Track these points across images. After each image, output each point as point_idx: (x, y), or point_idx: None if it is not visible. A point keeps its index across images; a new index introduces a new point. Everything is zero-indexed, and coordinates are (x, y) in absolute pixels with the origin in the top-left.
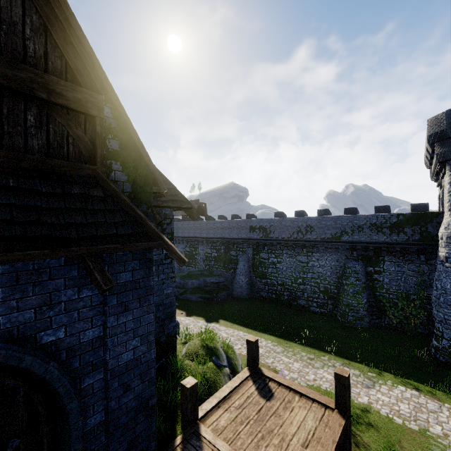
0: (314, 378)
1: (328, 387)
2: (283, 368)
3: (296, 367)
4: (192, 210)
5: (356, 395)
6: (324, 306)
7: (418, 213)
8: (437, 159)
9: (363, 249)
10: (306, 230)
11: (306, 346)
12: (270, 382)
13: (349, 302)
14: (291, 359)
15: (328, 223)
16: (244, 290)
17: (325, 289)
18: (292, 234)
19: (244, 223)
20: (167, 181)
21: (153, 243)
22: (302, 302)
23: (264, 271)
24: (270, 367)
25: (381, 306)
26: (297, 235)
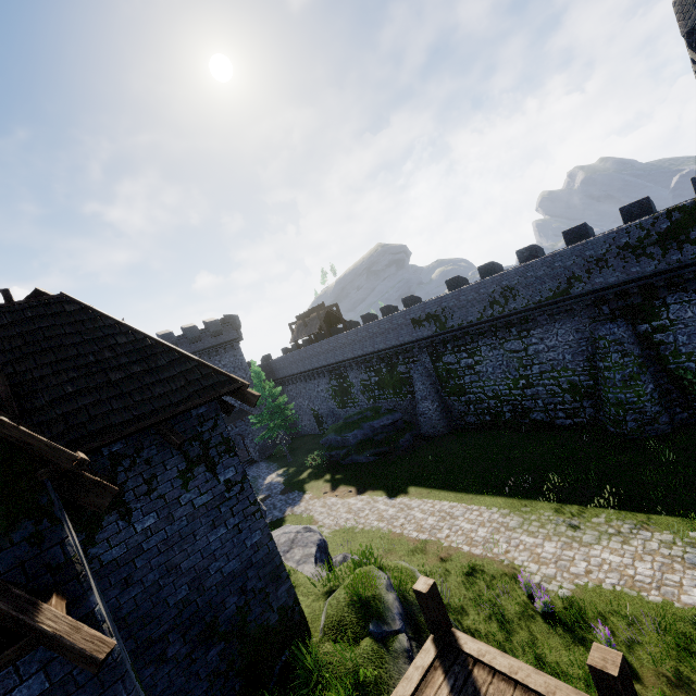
0: (587, 569)
1: (617, 584)
2: (527, 559)
3: (549, 552)
4: (242, 390)
5: (676, 590)
6: (579, 414)
7: None
8: None
9: (619, 297)
10: (504, 298)
11: (561, 502)
12: (475, 667)
13: (620, 399)
14: (537, 536)
15: (538, 273)
16: (438, 423)
17: (572, 385)
18: (483, 311)
19: (400, 319)
20: (183, 356)
21: (4, 655)
22: (538, 416)
23: (459, 384)
24: (504, 562)
25: (686, 387)
26: (491, 310)
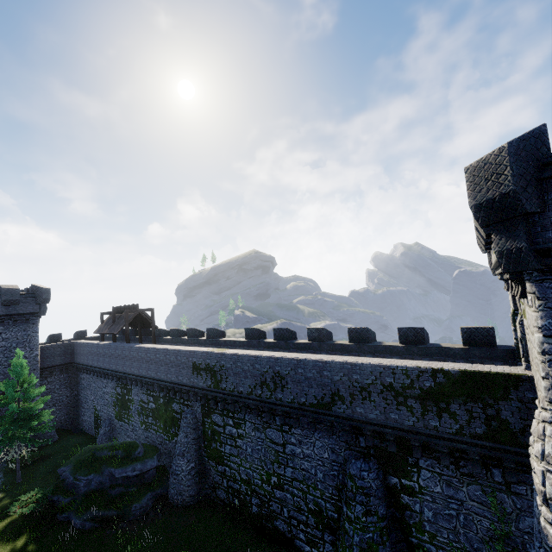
0: None
1: None
2: None
3: None
4: None
5: None
6: (318, 545)
7: (475, 374)
8: (503, 265)
9: (376, 435)
10: (274, 383)
11: None
12: None
13: None
14: None
15: (308, 374)
16: (186, 489)
17: (318, 509)
18: (254, 387)
19: (184, 357)
20: None
21: None
22: (281, 526)
23: (220, 450)
24: None
25: None
26: (260, 389)
